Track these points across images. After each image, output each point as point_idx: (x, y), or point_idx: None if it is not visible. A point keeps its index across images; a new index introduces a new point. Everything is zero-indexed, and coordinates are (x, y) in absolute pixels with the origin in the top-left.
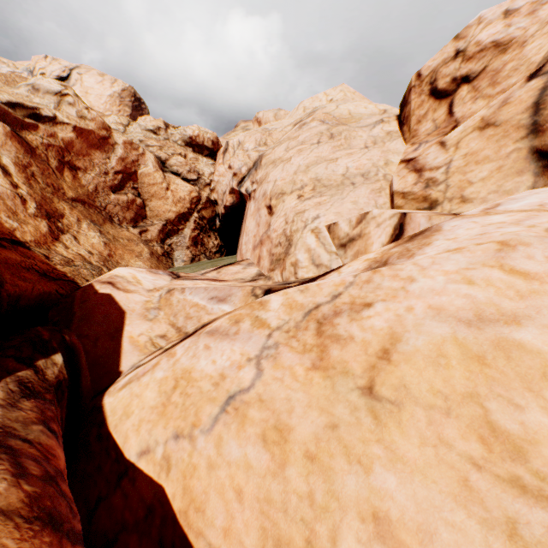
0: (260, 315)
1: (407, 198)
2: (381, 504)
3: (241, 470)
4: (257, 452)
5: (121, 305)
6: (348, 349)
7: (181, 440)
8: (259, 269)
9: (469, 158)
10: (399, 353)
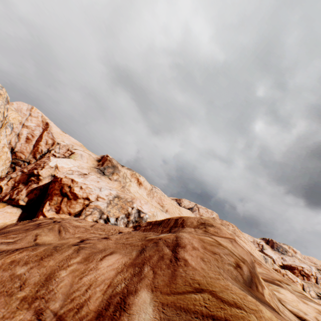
0: None
1: None
2: None
3: None
4: None
5: None
6: None
7: None
8: None
9: None
10: None
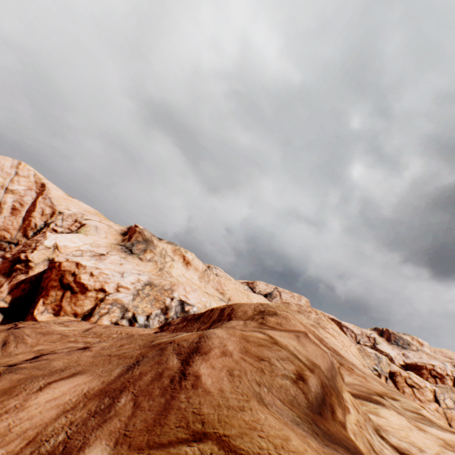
0: None
1: None
2: None
3: None
4: None
5: None
6: None
7: None
8: None
9: None
10: None
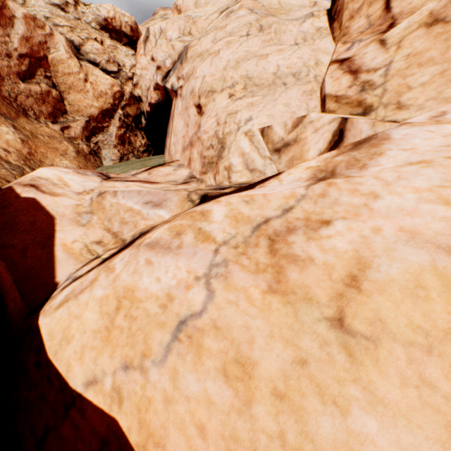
0: (203, 227)
1: (340, 102)
2: (361, 449)
3: (202, 406)
4: (218, 388)
5: (48, 210)
6: (309, 273)
7: (132, 371)
8: (190, 171)
9: (412, 60)
10: (370, 281)
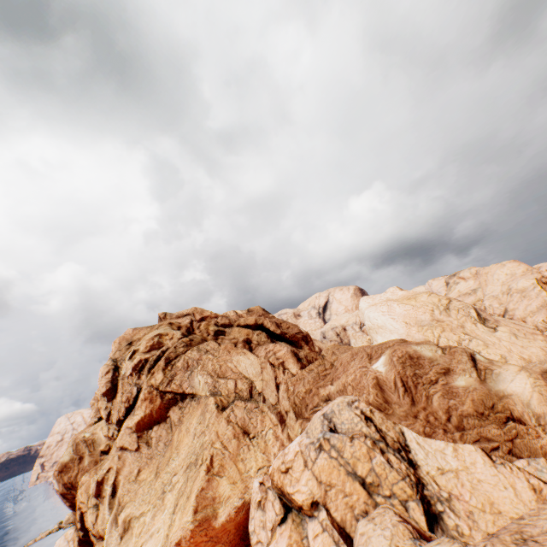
0: None
1: None
2: None
3: None
4: None
5: None
6: None
7: None
8: None
9: None
10: None
